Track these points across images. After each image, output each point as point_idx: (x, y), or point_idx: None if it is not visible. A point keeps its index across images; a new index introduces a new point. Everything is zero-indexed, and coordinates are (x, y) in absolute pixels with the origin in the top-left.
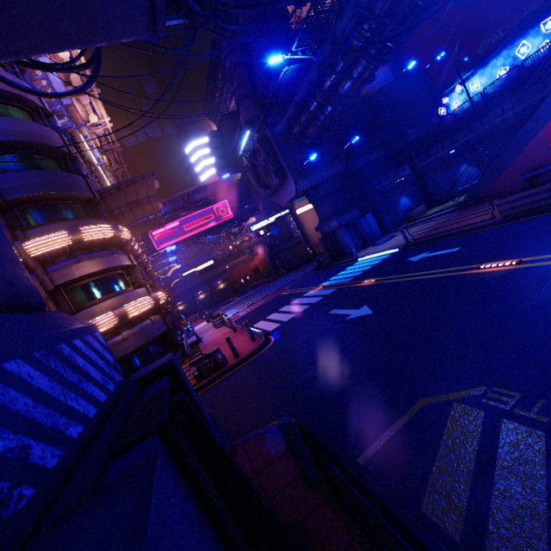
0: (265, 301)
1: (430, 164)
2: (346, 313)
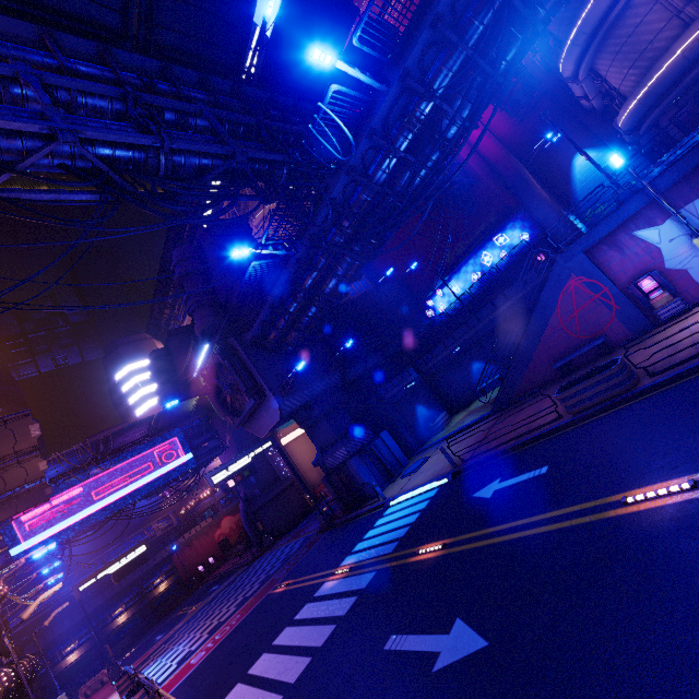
0: (243, 616)
1: (436, 364)
2: (426, 649)
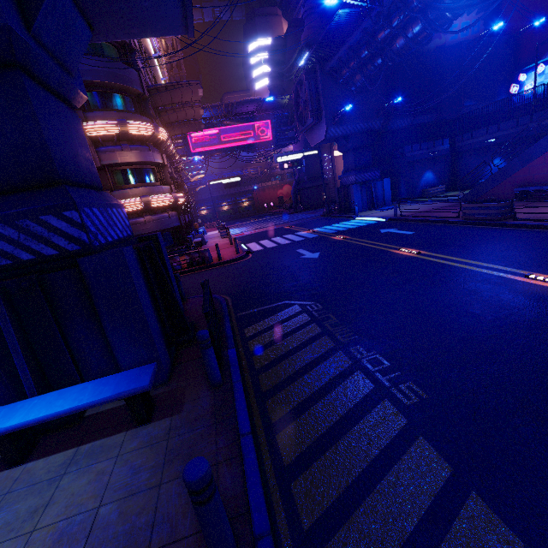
0: (269, 229)
1: (469, 145)
2: (304, 254)
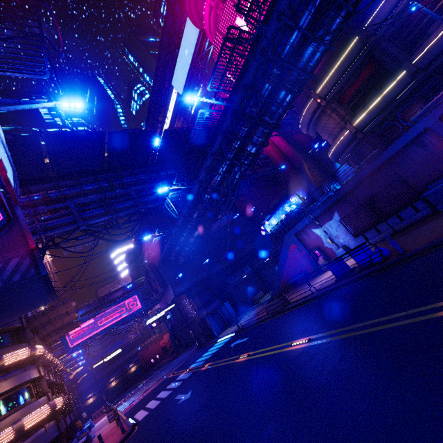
0: (155, 386)
1: (260, 265)
2: (180, 398)
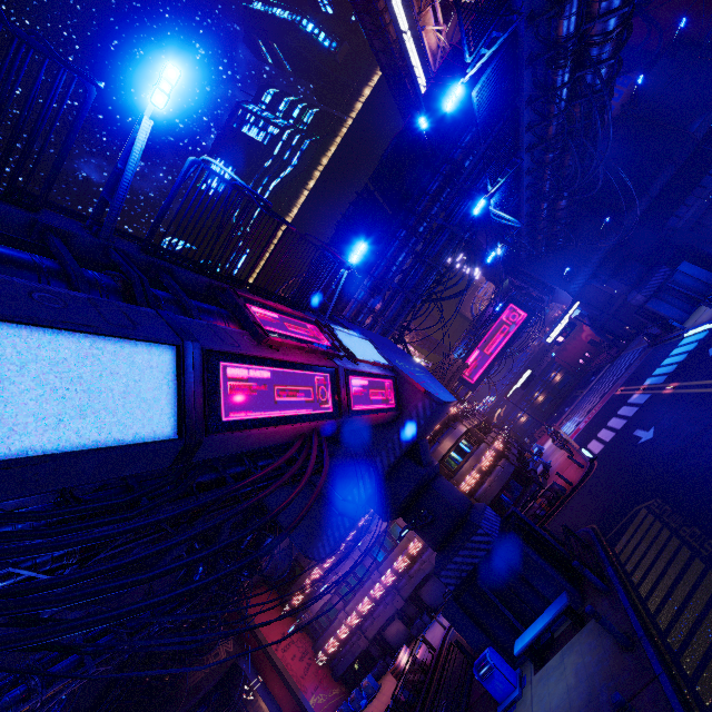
0: (600, 407)
1: None
2: (640, 436)
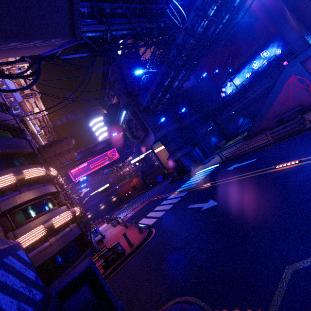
0: (143, 205)
1: (223, 119)
2: (200, 206)
